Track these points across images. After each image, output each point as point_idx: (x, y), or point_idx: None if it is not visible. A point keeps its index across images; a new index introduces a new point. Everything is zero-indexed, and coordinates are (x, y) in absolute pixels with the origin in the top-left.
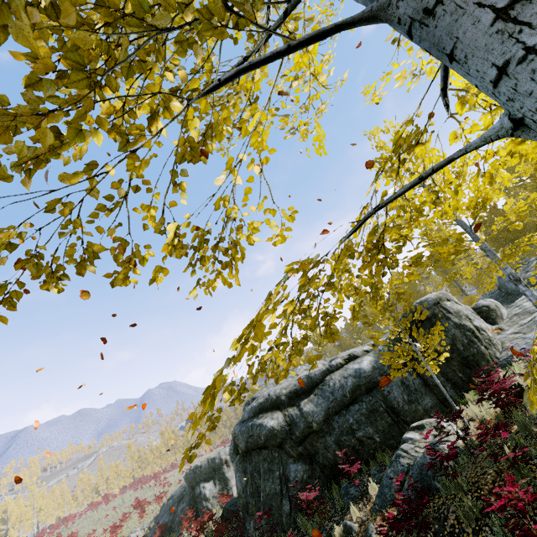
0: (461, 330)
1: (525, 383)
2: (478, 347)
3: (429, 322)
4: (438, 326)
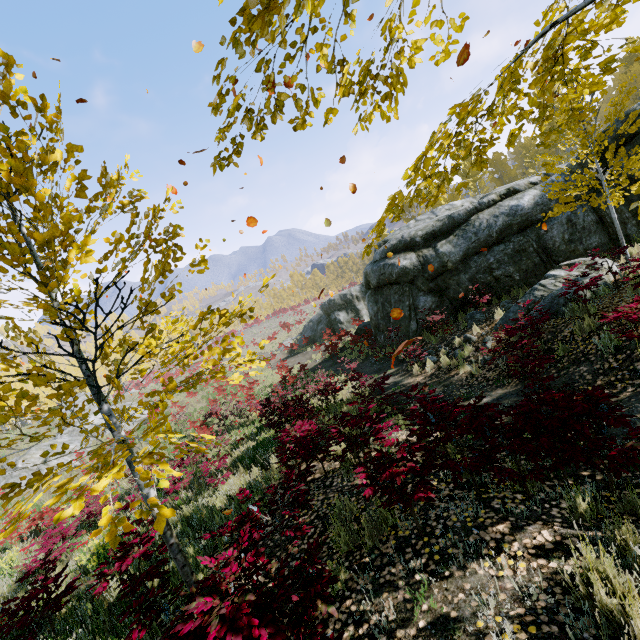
0: None
1: None
2: None
3: None
4: None
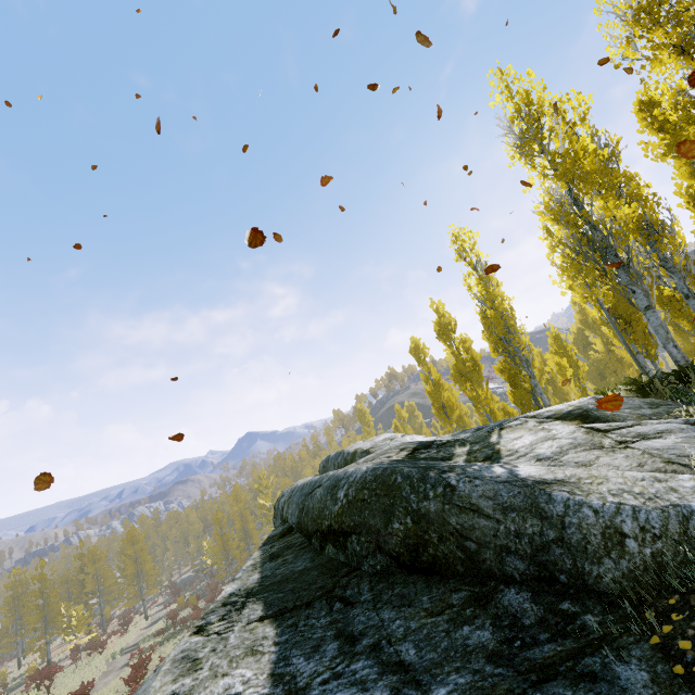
0: None
1: None
2: None
3: None
4: None
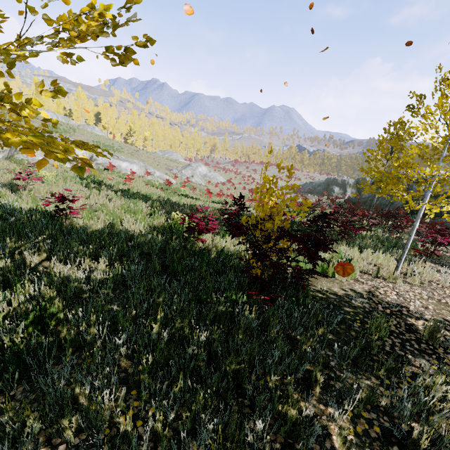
0: None
1: None
2: None
3: None
4: None
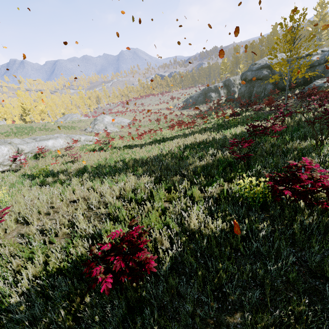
0: None
1: None
2: None
3: None
4: None
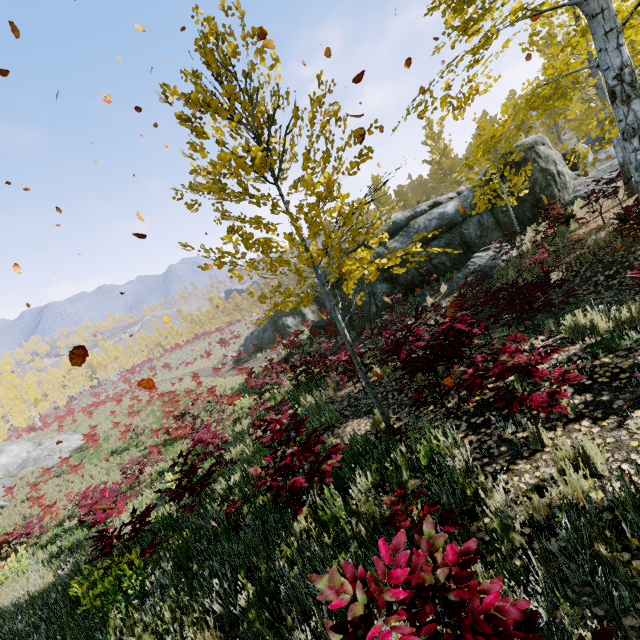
0: (544, 174)
1: (577, 214)
2: (552, 190)
3: (518, 167)
4: (528, 166)
